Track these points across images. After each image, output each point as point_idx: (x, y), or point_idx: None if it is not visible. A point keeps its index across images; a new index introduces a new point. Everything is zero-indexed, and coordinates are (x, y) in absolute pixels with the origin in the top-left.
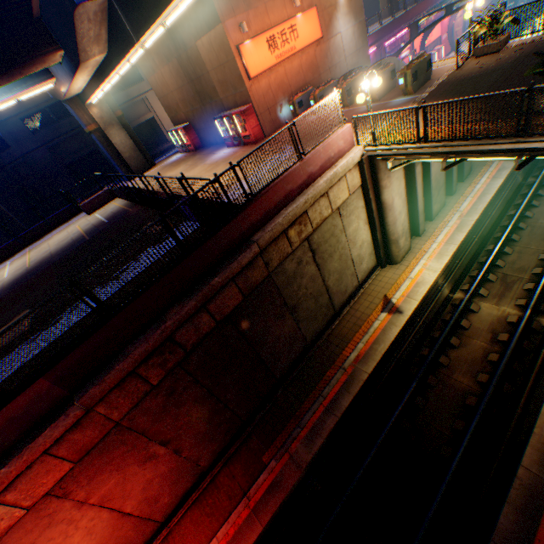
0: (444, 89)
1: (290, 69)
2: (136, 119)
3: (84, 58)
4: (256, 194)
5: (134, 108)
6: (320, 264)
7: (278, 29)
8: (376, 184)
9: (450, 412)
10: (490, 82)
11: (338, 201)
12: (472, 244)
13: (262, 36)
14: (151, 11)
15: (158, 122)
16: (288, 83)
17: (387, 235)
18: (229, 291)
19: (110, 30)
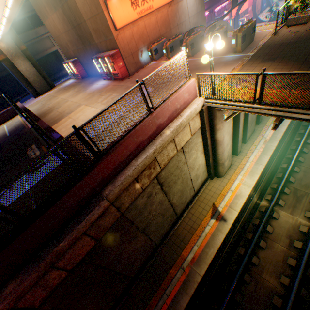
0: (266, 51)
1: (148, 23)
2: (44, 50)
3: None
4: (105, 151)
5: (42, 42)
6: (166, 191)
7: None
8: (212, 126)
9: (262, 309)
10: (307, 49)
11: (182, 142)
12: (272, 163)
13: None
14: None
15: (61, 54)
16: (147, 34)
17: (217, 159)
18: (79, 243)
19: None
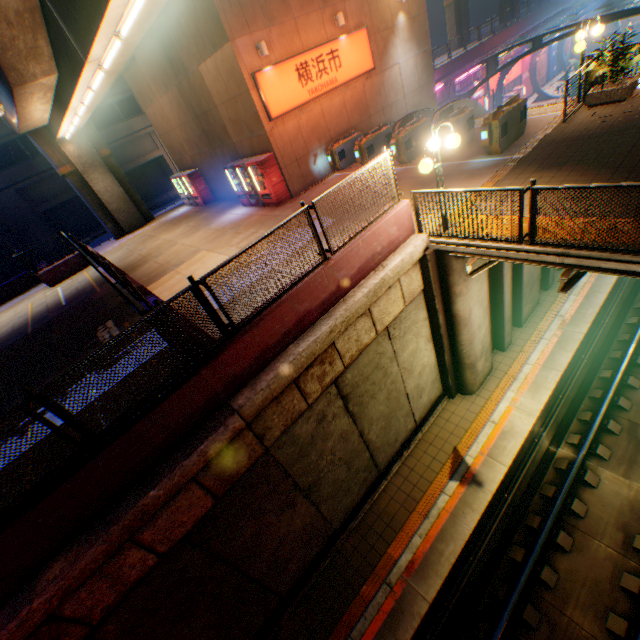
0: (548, 151)
1: (329, 107)
2: (139, 157)
3: (17, 79)
4: (241, 325)
5: (138, 143)
6: (356, 413)
7: (313, 54)
8: (445, 288)
9: None
10: (624, 147)
11: (387, 318)
12: (580, 367)
13: (289, 63)
14: (89, 11)
15: (168, 162)
16: (326, 126)
17: (459, 356)
18: (184, 499)
19: (52, 40)
